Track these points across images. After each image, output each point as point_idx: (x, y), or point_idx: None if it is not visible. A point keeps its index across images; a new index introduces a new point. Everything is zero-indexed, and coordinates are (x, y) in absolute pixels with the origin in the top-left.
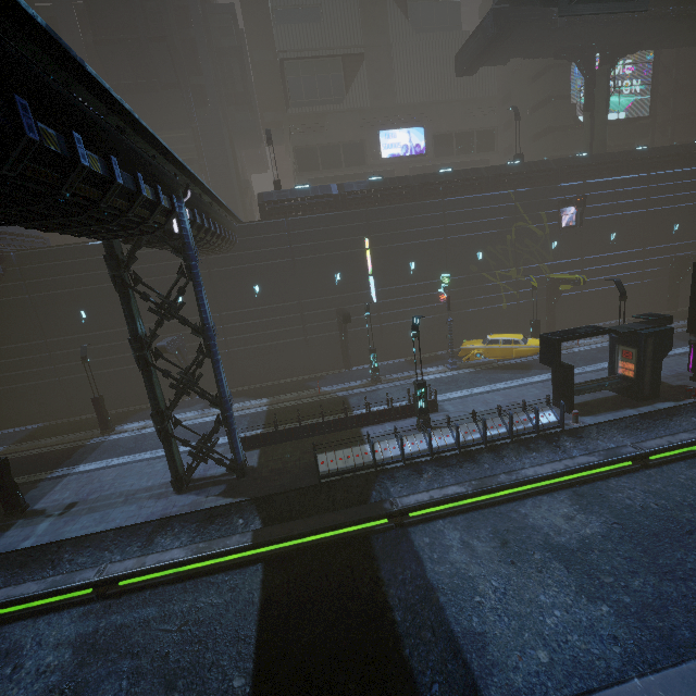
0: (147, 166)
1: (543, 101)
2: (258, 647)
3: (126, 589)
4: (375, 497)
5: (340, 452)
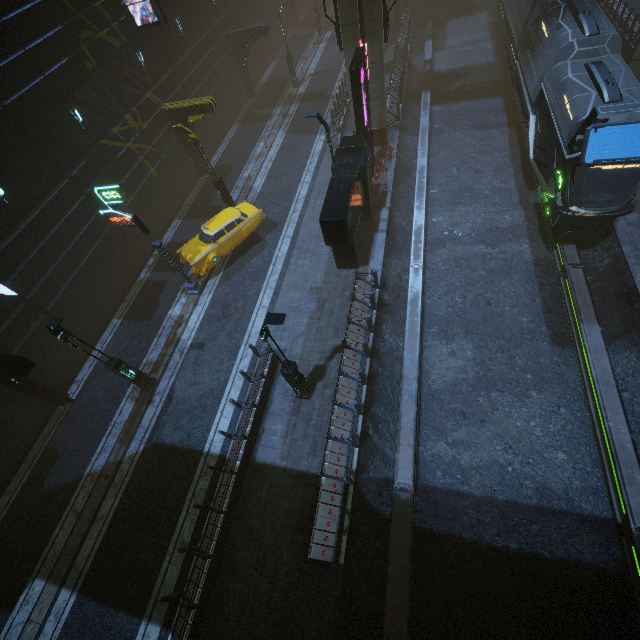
0: None
1: None
2: None
3: None
4: (372, 498)
5: (321, 521)
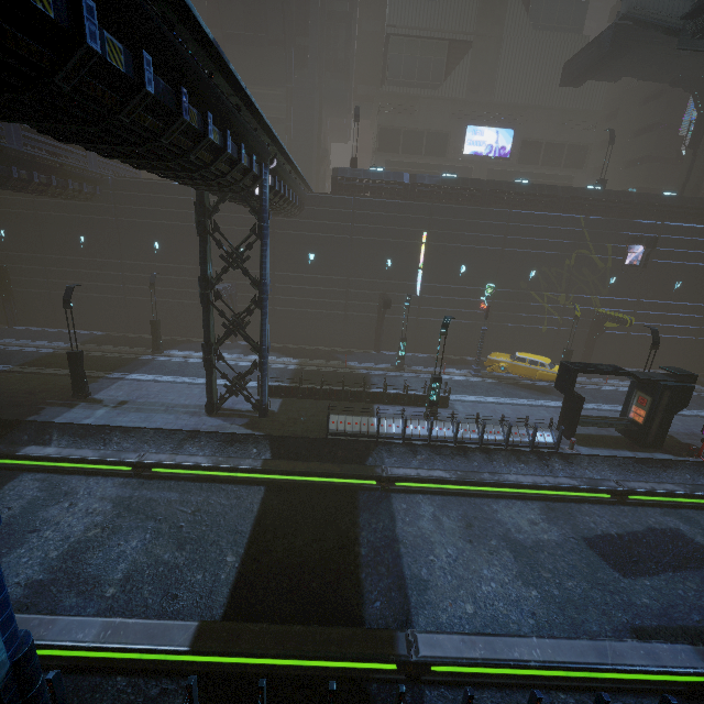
0: (249, 138)
1: (649, 127)
2: (250, 541)
3: (157, 475)
4: (371, 462)
5: (350, 418)
